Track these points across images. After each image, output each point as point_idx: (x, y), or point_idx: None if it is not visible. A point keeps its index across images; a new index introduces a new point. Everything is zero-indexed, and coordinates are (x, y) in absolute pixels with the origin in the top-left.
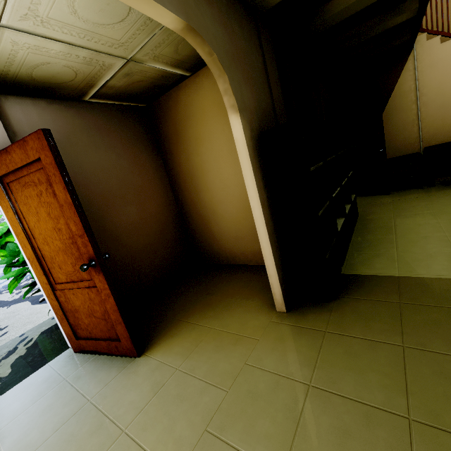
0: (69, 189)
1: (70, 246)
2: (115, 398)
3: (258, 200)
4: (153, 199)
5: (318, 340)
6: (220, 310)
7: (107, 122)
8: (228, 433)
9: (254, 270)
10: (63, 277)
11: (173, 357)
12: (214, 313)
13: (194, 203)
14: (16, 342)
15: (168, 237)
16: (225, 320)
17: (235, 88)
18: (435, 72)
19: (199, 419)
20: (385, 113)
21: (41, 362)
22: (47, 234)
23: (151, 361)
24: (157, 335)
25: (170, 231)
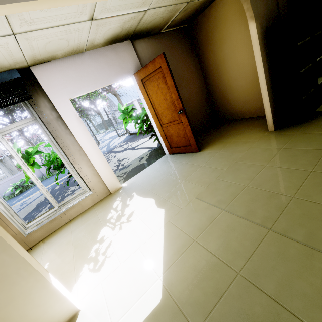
0: (172, 79)
1: (170, 106)
2: (194, 161)
3: (262, 69)
4: (194, 84)
5: (290, 137)
6: (236, 135)
7: (171, 42)
8: (244, 161)
9: (255, 119)
10: (166, 121)
11: (215, 150)
12: (232, 137)
13: (218, 83)
14: (138, 159)
15: (202, 106)
16: (239, 138)
17: (253, 5)
18: None
19: (231, 160)
20: None
21: (157, 158)
22: (160, 102)
23: (205, 152)
24: (205, 146)
25: (203, 103)
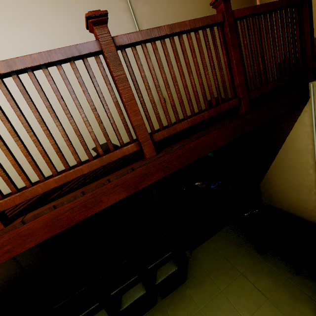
0: None
1: None
2: None
3: None
4: None
5: None
6: None
7: None
8: None
9: None
10: None
11: None
12: None
13: None
14: None
15: None
16: None
17: None
18: None
19: None
20: (275, 162)
21: None
22: None
23: None
24: None
25: None
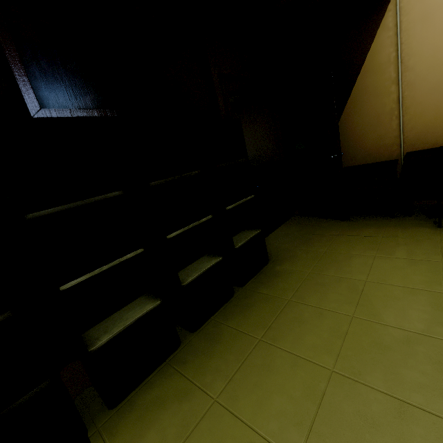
0: None
1: None
2: None
3: None
4: None
5: None
6: None
7: None
8: None
9: None
10: None
11: None
12: None
13: None
14: None
15: None
16: None
17: None
18: (428, 30)
19: None
20: (351, 98)
21: None
22: None
23: None
24: None
25: None
